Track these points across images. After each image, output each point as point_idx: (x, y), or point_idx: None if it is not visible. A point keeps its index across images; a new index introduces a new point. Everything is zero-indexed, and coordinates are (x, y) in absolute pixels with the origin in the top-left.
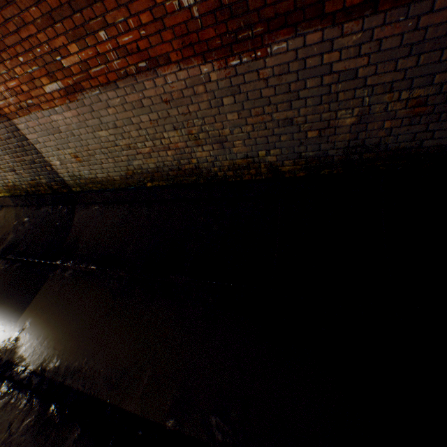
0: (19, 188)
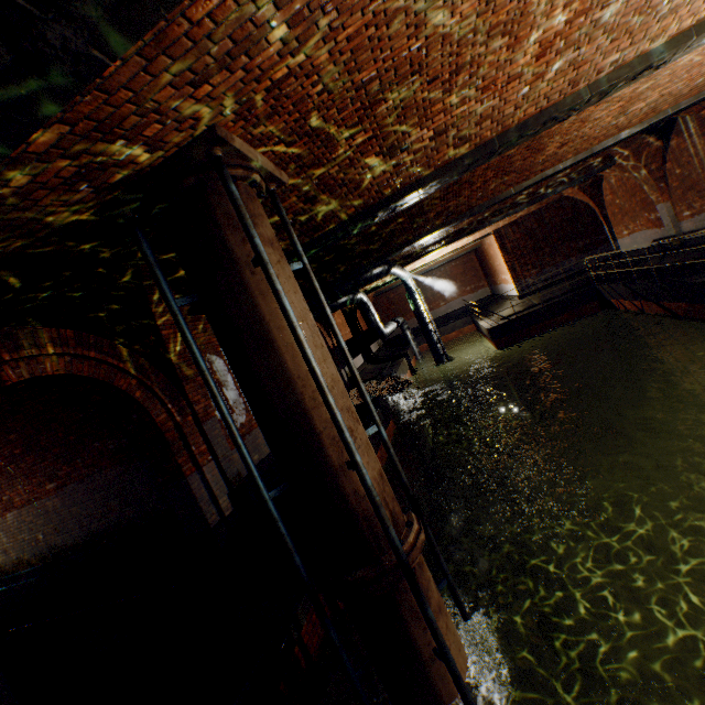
0: None
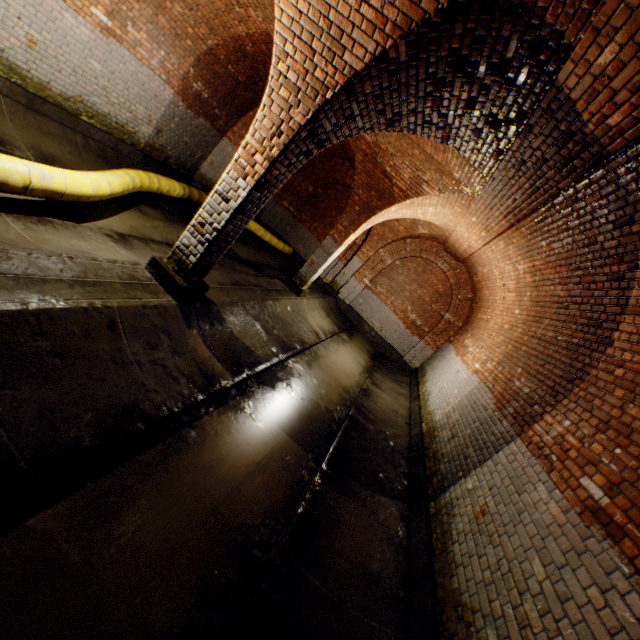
0: (431, 439)
